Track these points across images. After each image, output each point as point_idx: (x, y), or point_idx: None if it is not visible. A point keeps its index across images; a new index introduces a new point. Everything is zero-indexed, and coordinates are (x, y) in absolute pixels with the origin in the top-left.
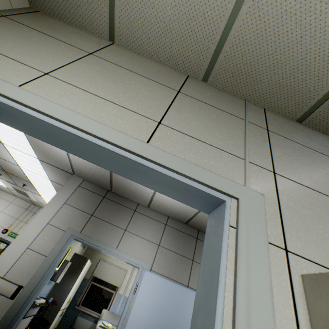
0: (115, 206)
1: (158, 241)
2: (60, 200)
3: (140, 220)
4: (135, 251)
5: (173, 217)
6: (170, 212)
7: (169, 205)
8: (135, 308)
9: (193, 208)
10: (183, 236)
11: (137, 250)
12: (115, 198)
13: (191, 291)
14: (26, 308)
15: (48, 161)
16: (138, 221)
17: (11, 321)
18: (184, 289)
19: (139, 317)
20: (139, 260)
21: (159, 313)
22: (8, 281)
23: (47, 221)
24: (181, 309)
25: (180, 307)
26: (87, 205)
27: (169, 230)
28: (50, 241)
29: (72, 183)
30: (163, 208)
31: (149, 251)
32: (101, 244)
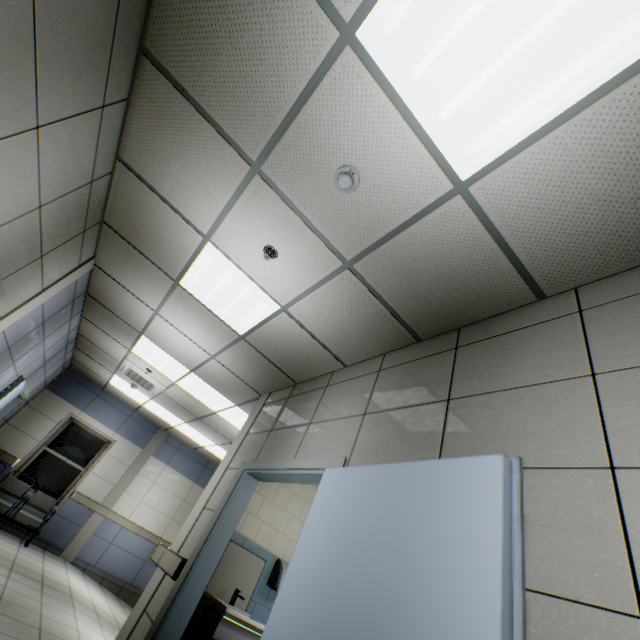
0: (301, 399)
1: (363, 408)
2: (243, 433)
3: (333, 395)
4: (321, 448)
5: (388, 347)
6: (363, 338)
7: (336, 322)
8: (297, 553)
9: (349, 285)
10: (418, 367)
11: (324, 445)
12: (302, 389)
13: (419, 465)
14: (186, 593)
15: (239, 399)
16: (330, 398)
17: (165, 611)
18: (400, 469)
19: (300, 573)
20: (324, 460)
21: (338, 551)
22: (177, 555)
23: (226, 466)
24: (390, 522)
25: (389, 517)
26: (268, 421)
27: (386, 375)
28: (224, 489)
29: (257, 406)
30: (350, 342)
31: (346, 434)
32: (273, 463)
